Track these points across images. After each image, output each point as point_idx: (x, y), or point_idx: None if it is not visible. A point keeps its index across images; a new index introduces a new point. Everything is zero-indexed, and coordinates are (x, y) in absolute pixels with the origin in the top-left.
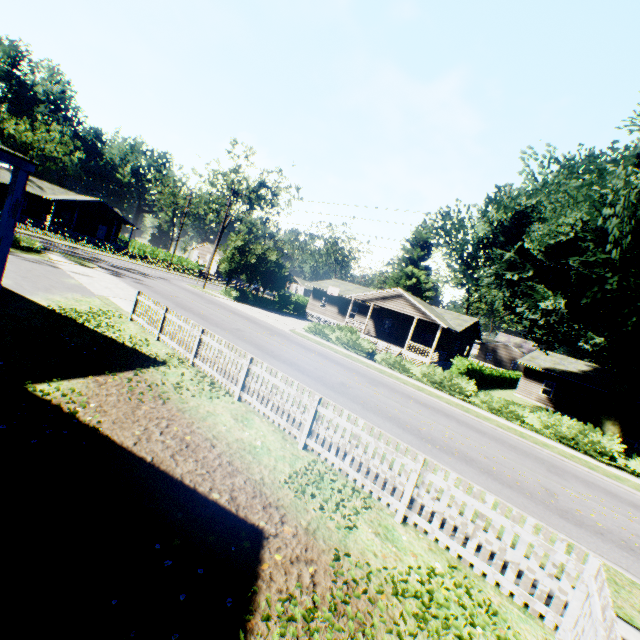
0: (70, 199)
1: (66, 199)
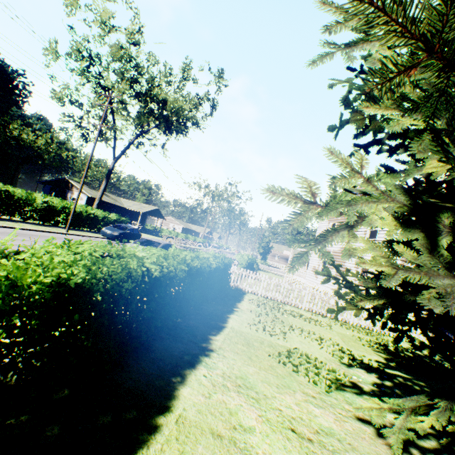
0: (148, 210)
1: (147, 211)
